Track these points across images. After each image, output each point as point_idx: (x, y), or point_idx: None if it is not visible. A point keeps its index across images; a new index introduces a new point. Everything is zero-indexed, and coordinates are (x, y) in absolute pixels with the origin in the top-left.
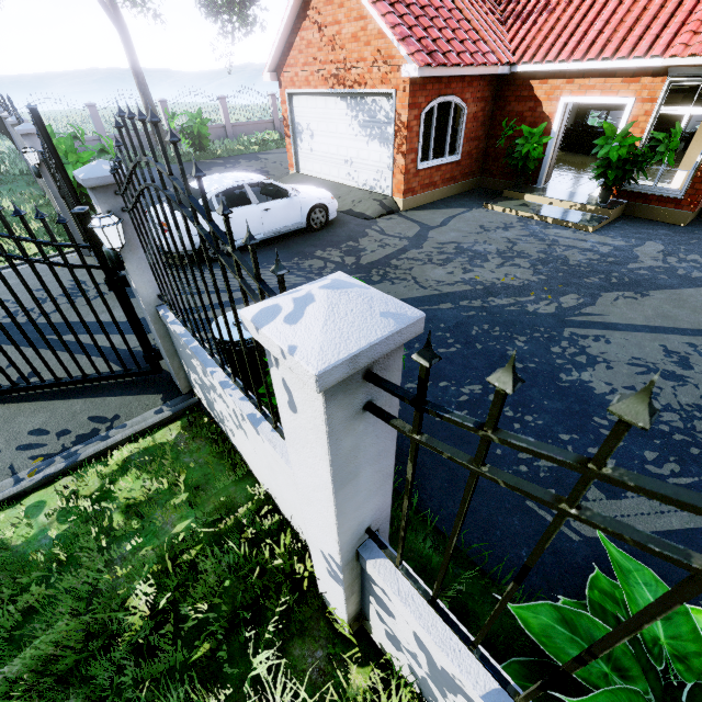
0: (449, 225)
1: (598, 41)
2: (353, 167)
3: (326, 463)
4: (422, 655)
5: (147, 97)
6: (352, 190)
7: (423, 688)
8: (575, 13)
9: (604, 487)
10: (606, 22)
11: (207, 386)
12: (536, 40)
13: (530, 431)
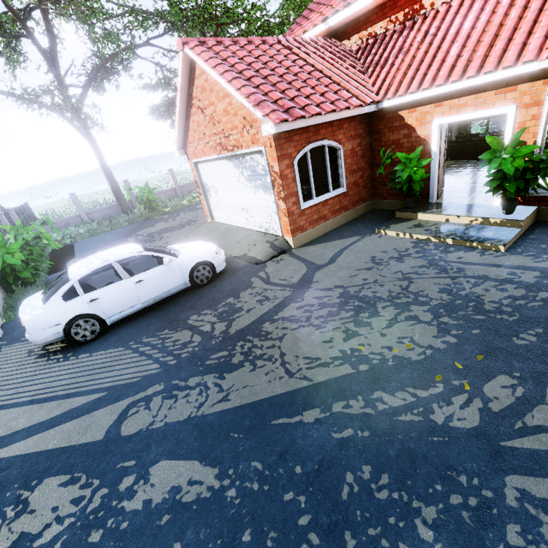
0: (337, 261)
1: (458, 64)
2: (249, 213)
3: None
4: None
5: (112, 180)
6: (250, 233)
7: None
8: (429, 48)
9: None
10: (462, 46)
11: None
12: (396, 77)
13: None
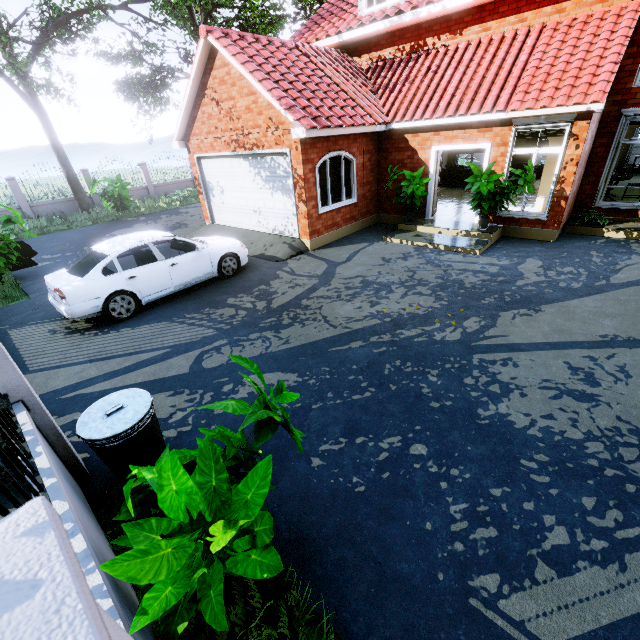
0: (354, 260)
1: (452, 102)
2: (262, 215)
3: None
4: None
5: (68, 168)
6: (263, 235)
7: None
8: (430, 83)
9: (552, 559)
10: (455, 88)
11: None
12: (404, 104)
13: (458, 490)
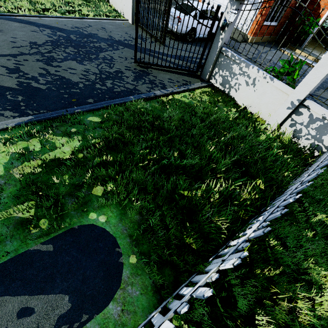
0: (268, 53)
1: None
2: None
3: None
4: (308, 119)
5: None
6: None
7: (296, 133)
8: None
9: None
10: None
11: (236, 74)
12: None
13: None
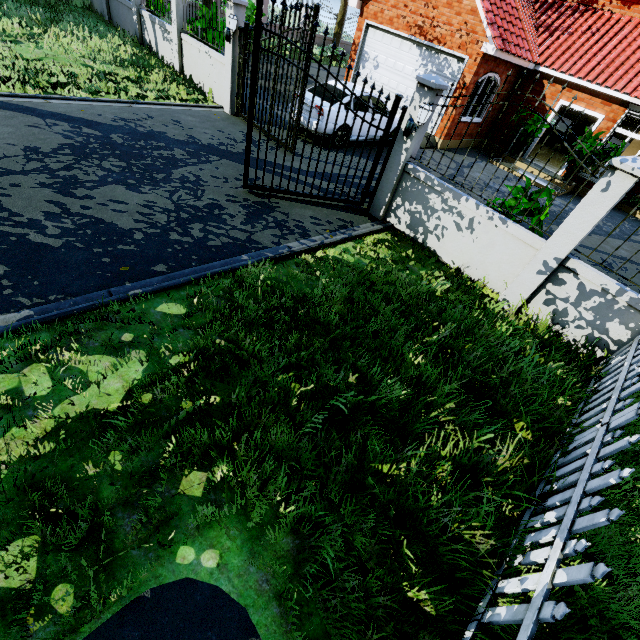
0: (473, 168)
1: (595, 69)
2: (407, 104)
3: (609, 207)
4: (576, 293)
5: None
6: None
7: (558, 316)
8: (585, 42)
9: None
10: (603, 58)
11: (436, 210)
12: (557, 52)
13: None
